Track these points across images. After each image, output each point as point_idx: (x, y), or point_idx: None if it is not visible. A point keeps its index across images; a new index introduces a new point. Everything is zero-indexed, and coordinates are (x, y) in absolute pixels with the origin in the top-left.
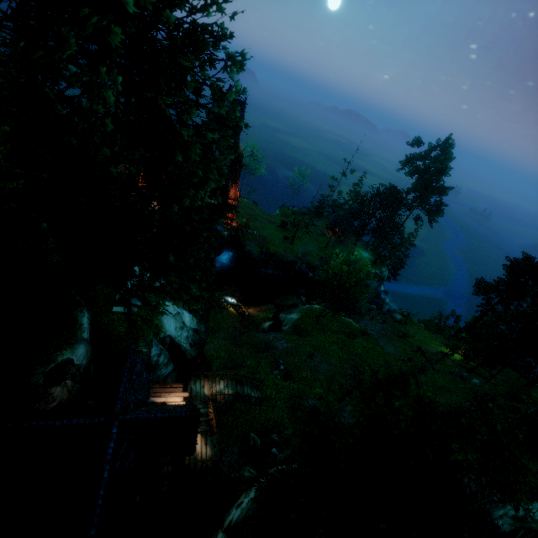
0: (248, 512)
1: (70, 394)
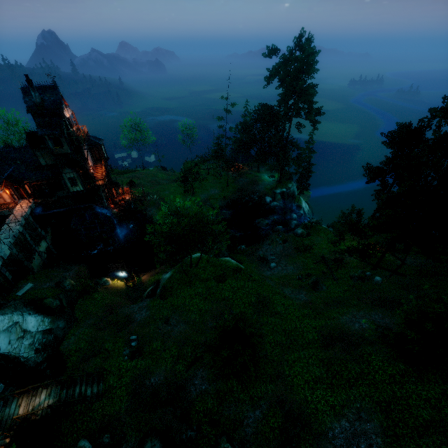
0: None
1: None
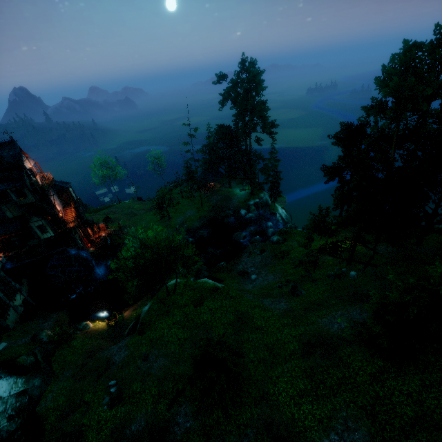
0: None
1: None
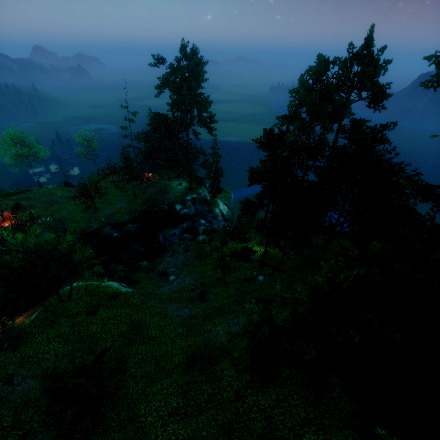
0: None
1: None
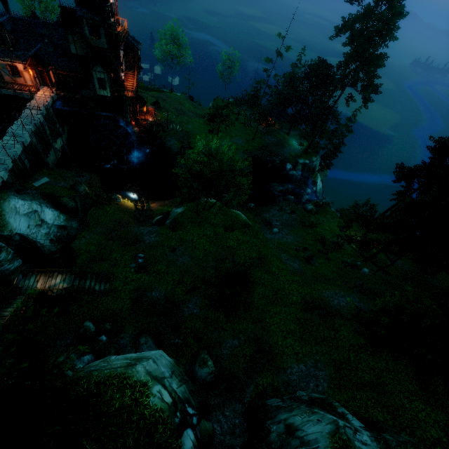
0: None
1: None
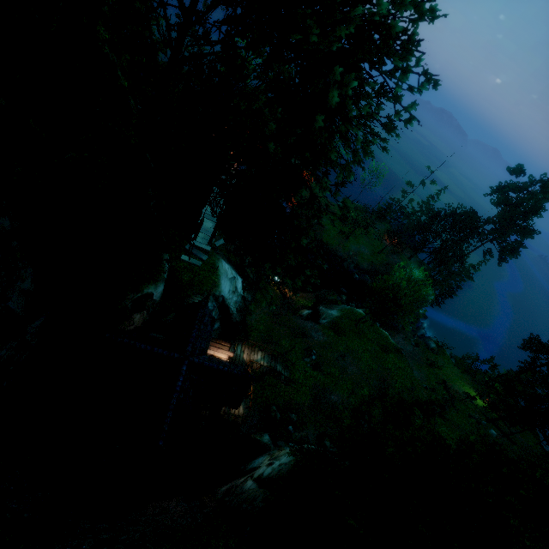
0: (279, 473)
1: (142, 323)
